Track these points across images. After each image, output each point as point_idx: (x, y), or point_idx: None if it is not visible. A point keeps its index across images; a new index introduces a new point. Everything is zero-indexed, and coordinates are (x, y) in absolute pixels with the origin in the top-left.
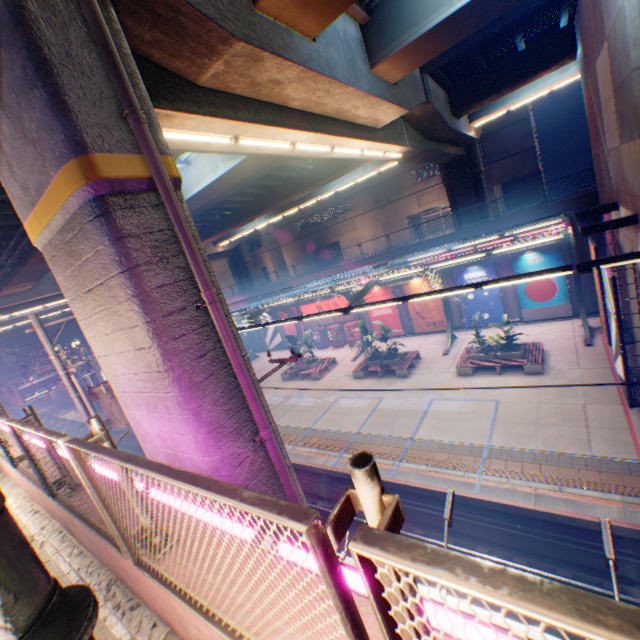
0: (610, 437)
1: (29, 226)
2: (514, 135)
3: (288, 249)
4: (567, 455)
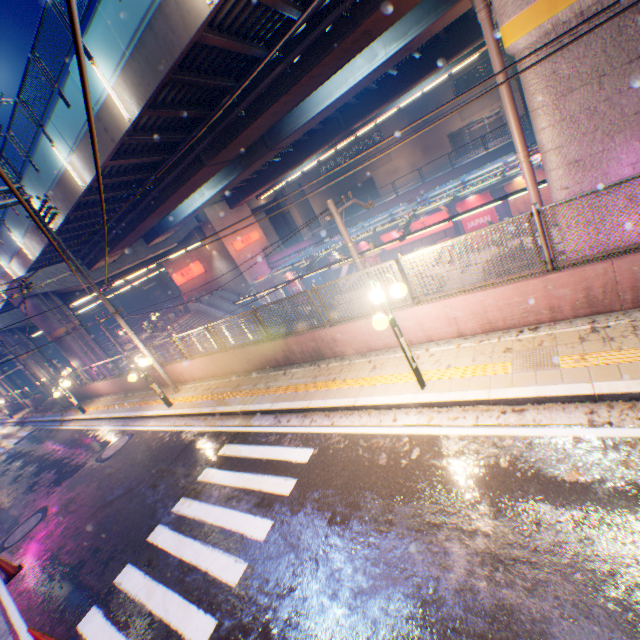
0: None
1: (542, 4)
2: None
3: (315, 197)
4: None
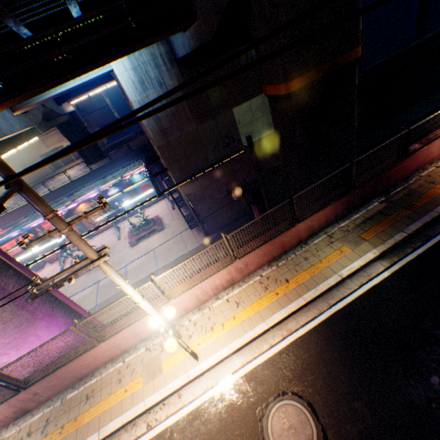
0: (191, 242)
1: None
2: (94, 98)
3: None
4: (183, 255)
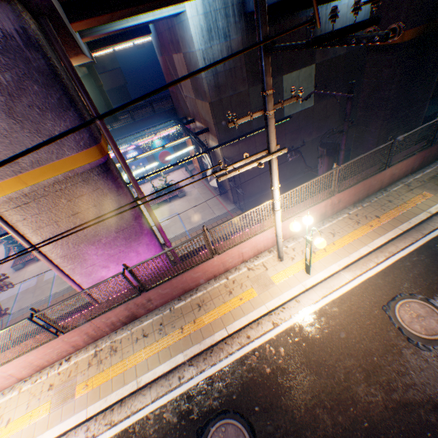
0: (218, 208)
1: None
2: (106, 57)
3: None
4: (211, 219)
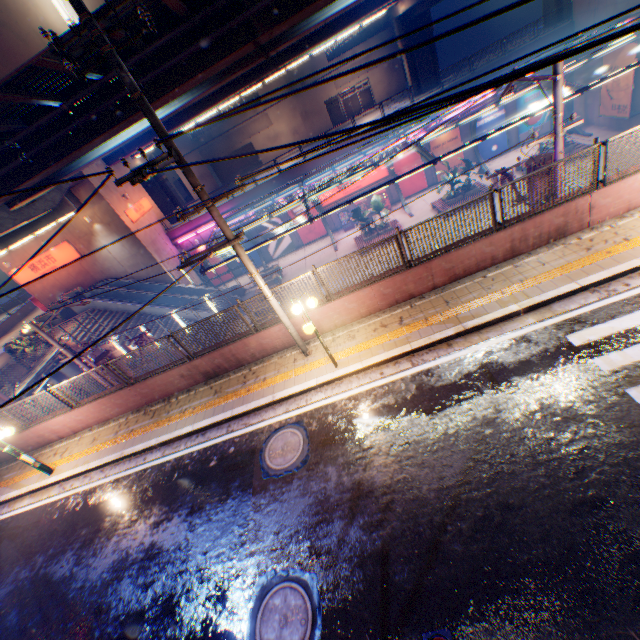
0: None
1: None
2: None
3: None
4: None
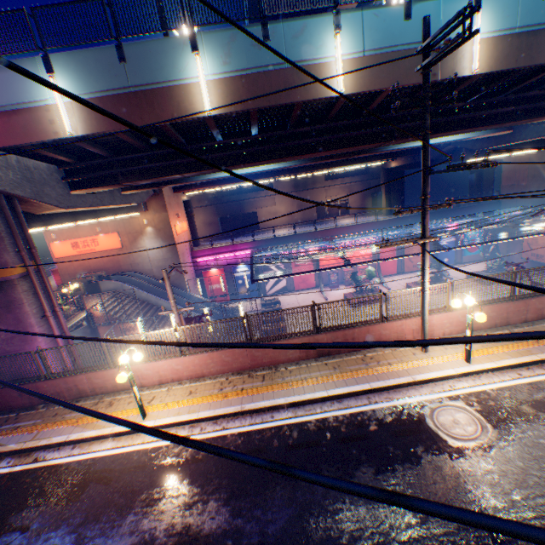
0: None
1: None
2: None
3: (201, 212)
4: None
